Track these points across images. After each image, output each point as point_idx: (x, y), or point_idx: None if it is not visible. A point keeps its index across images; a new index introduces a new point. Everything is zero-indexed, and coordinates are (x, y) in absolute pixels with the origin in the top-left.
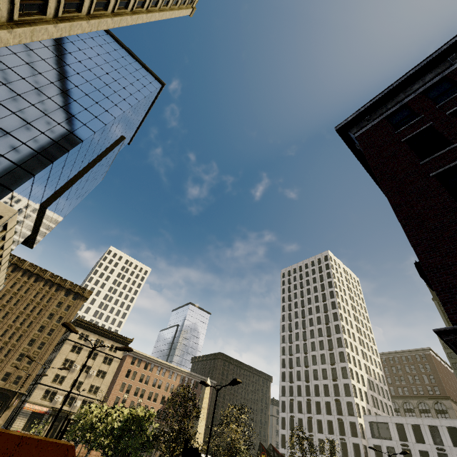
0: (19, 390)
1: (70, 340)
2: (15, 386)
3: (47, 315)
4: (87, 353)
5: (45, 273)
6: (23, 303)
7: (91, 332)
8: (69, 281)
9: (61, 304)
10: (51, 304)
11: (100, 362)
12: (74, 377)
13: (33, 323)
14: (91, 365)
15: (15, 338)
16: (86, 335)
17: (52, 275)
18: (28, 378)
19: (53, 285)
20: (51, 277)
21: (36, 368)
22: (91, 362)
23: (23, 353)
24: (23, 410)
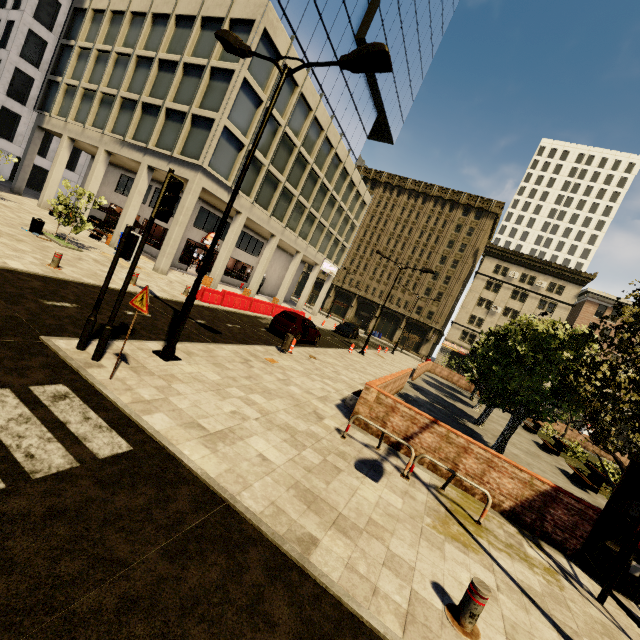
0: (434, 326)
1: (480, 274)
2: (429, 321)
3: (446, 244)
4: (509, 292)
5: (431, 189)
6: (416, 232)
7: (510, 264)
8: (464, 194)
9: (460, 228)
10: (448, 229)
11: (532, 307)
12: (495, 322)
13: (432, 253)
14: (519, 309)
15: (417, 271)
16: (504, 269)
17: (440, 190)
18: (440, 315)
19: (445, 204)
20: (439, 193)
21: (446, 305)
22: (517, 305)
23: (429, 288)
24: (442, 346)
